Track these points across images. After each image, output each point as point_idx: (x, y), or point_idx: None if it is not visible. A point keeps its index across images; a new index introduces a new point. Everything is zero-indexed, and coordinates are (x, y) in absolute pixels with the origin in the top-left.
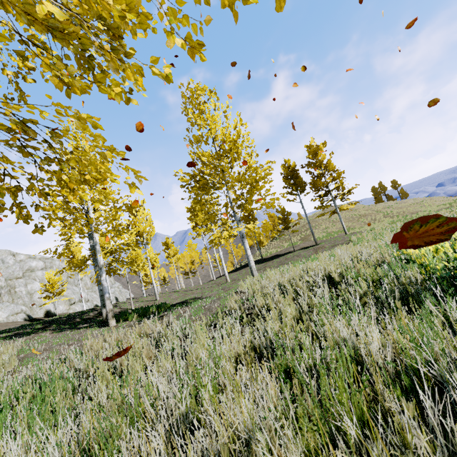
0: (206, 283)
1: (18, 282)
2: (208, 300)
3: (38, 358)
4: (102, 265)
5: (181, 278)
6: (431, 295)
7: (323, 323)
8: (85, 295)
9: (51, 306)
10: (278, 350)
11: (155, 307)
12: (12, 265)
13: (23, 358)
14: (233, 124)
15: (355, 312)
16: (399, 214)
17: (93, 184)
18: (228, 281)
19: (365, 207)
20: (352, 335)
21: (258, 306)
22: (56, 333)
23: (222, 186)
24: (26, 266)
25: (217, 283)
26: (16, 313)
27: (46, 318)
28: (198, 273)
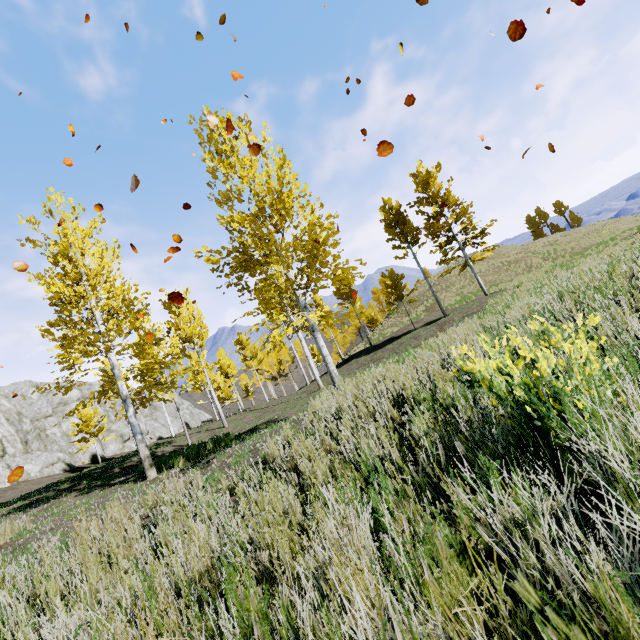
0: (294, 393)
1: (48, 422)
2: (266, 433)
3: (37, 545)
4: (126, 396)
5: (270, 385)
6: (493, 453)
7: (319, 518)
8: (142, 427)
9: (98, 448)
10: (195, 604)
11: (211, 443)
12: (37, 401)
13: (21, 546)
14: (275, 166)
15: (373, 492)
16: (566, 253)
17: (95, 284)
18: (320, 388)
19: (518, 248)
20: (365, 536)
21: (294, 456)
22: (81, 496)
23: (272, 260)
24: (56, 399)
25: (307, 392)
26: (52, 463)
27: (92, 464)
28: (290, 375)
